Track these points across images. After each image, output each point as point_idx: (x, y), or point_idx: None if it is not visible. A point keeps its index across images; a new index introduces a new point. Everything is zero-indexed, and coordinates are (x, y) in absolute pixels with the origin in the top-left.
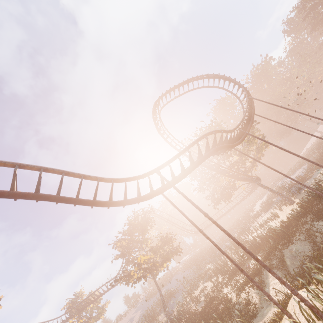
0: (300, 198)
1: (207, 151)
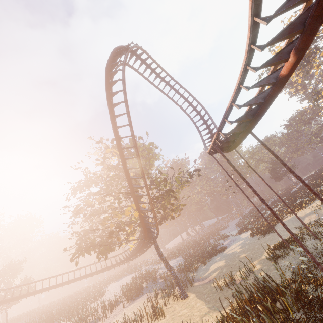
0: (195, 292)
1: (304, 18)
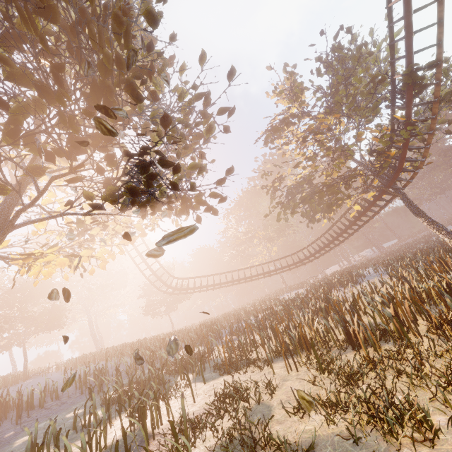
0: None
1: None
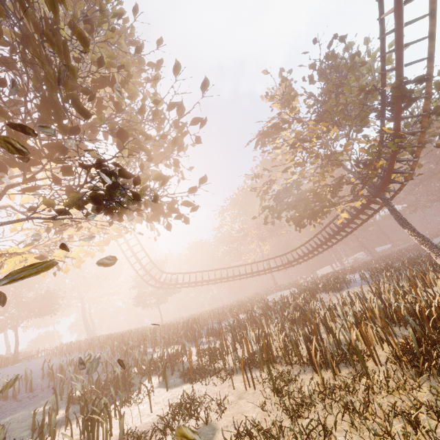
0: None
1: None
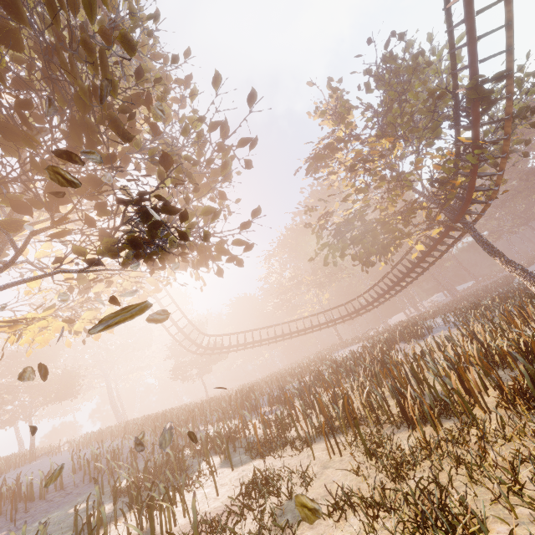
0: None
1: None
